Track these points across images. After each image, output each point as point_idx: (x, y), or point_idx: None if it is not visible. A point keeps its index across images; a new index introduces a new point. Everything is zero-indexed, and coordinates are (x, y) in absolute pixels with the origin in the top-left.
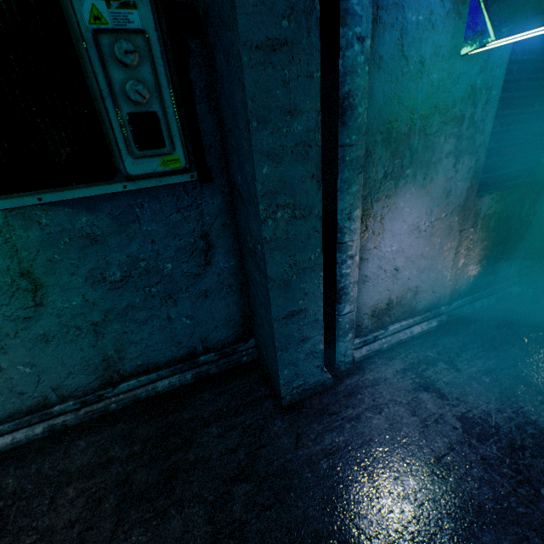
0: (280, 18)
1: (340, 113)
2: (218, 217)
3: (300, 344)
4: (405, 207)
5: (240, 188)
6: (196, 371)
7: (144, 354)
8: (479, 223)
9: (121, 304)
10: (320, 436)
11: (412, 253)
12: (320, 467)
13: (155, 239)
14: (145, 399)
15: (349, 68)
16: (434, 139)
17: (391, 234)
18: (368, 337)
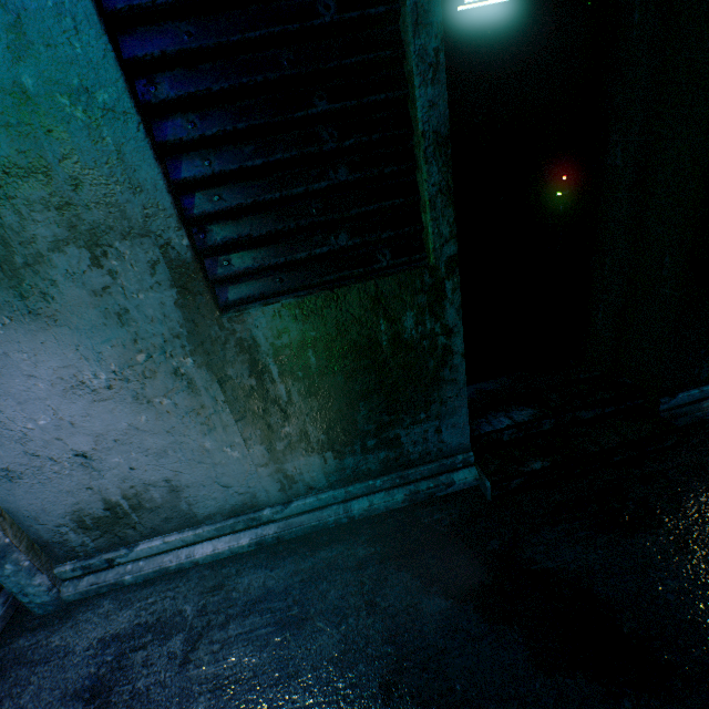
0: None
1: None
2: None
3: None
4: (14, 352)
5: None
6: None
7: None
8: (272, 361)
9: None
10: None
11: (107, 427)
12: None
13: None
14: None
15: None
16: None
17: (14, 399)
18: (91, 560)
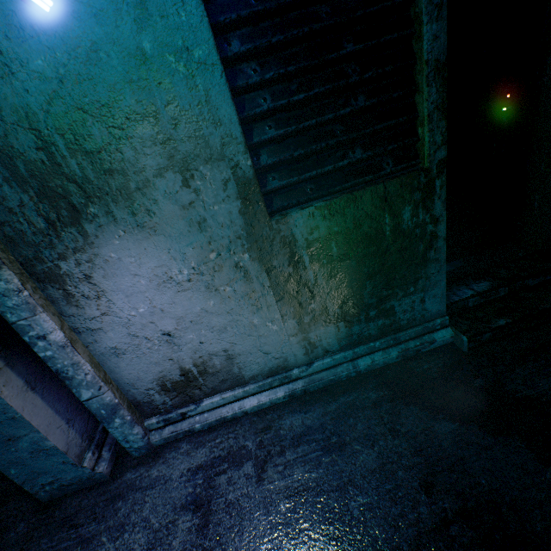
0: None
1: None
2: None
3: (10, 444)
4: (125, 257)
5: None
6: None
7: None
8: (305, 253)
9: None
10: None
11: (185, 311)
12: None
13: None
14: None
15: None
16: (113, 156)
17: (123, 293)
18: (170, 414)
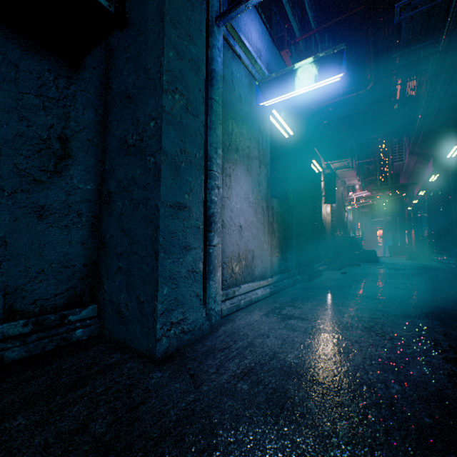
0: None
1: (209, 79)
2: (85, 129)
3: (183, 253)
4: (241, 178)
5: (129, 89)
6: None
7: None
8: (275, 216)
9: None
10: (221, 367)
11: (248, 218)
12: (241, 390)
13: None
14: None
15: (214, 58)
16: (250, 143)
17: (236, 193)
18: (228, 290)
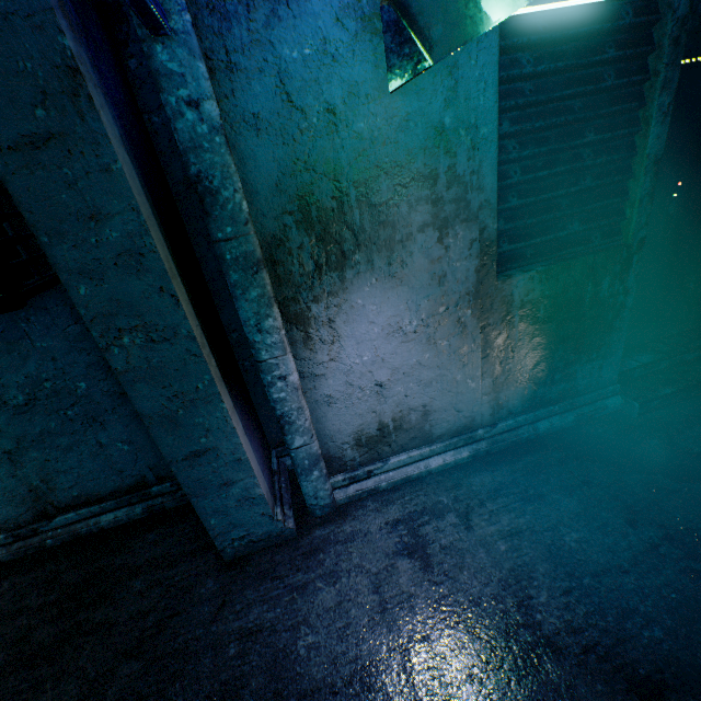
0: (31, 107)
1: (199, 201)
2: None
3: (223, 489)
4: (369, 304)
5: None
6: (148, 505)
7: (80, 484)
8: (517, 313)
9: (34, 430)
10: (247, 608)
11: (402, 363)
12: (226, 653)
13: (56, 355)
14: (88, 534)
15: (189, 143)
16: (391, 210)
17: (355, 340)
18: (357, 472)
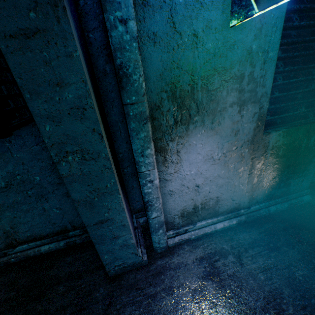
0: (27, 10)
1: (119, 80)
2: None
3: (113, 240)
4: (198, 144)
5: None
6: (67, 241)
7: (31, 230)
8: (269, 152)
9: (8, 201)
10: (123, 307)
11: (210, 175)
12: None
13: (24, 162)
14: (34, 256)
15: (117, 45)
16: (217, 93)
17: (188, 162)
18: (180, 230)
